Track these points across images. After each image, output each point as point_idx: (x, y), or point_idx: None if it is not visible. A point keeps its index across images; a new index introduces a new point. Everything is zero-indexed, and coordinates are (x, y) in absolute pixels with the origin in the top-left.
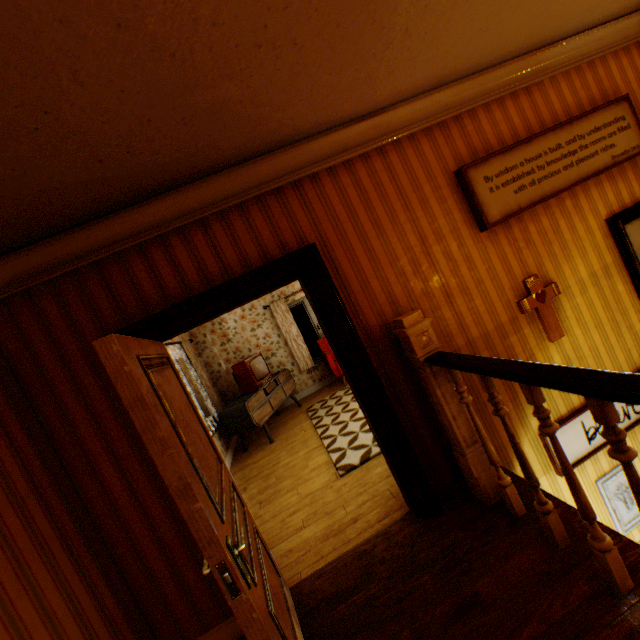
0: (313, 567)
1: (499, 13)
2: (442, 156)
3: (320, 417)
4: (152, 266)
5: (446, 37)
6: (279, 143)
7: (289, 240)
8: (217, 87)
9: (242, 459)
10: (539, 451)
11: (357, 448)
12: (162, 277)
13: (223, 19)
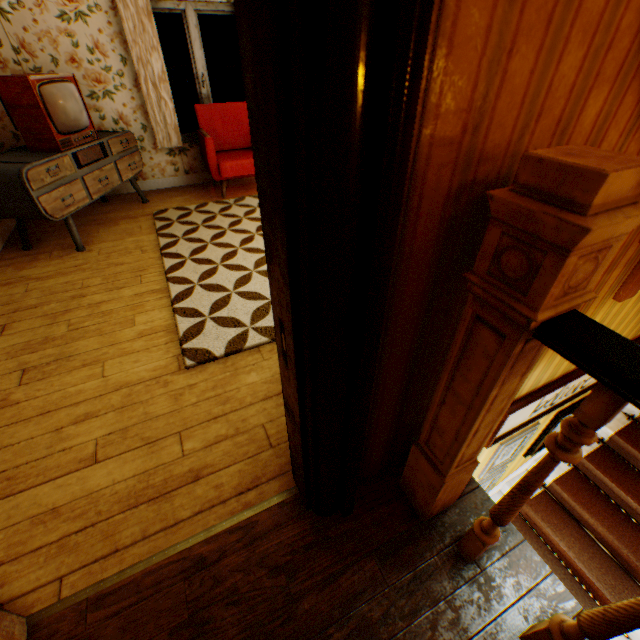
0: (92, 574)
1: None
2: None
3: (174, 237)
4: None
5: None
6: None
7: None
8: None
9: (17, 263)
10: None
11: (225, 323)
12: None
13: None
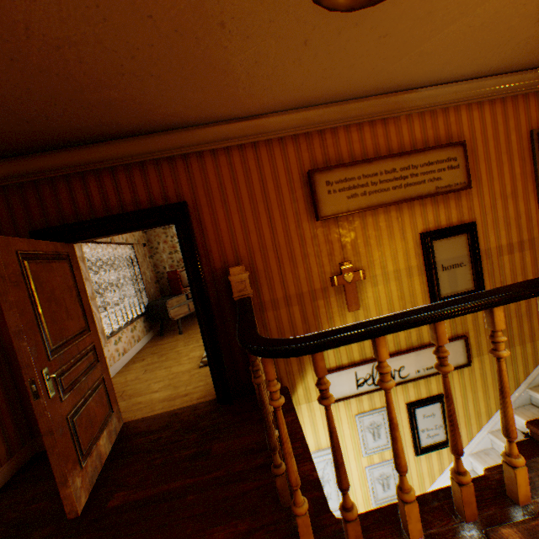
0: (144, 415)
1: (334, 69)
2: (302, 158)
3: None
4: (72, 192)
5: (291, 79)
6: (173, 126)
7: (171, 195)
8: (101, 92)
9: (156, 340)
10: None
11: None
12: (78, 201)
13: (87, 61)
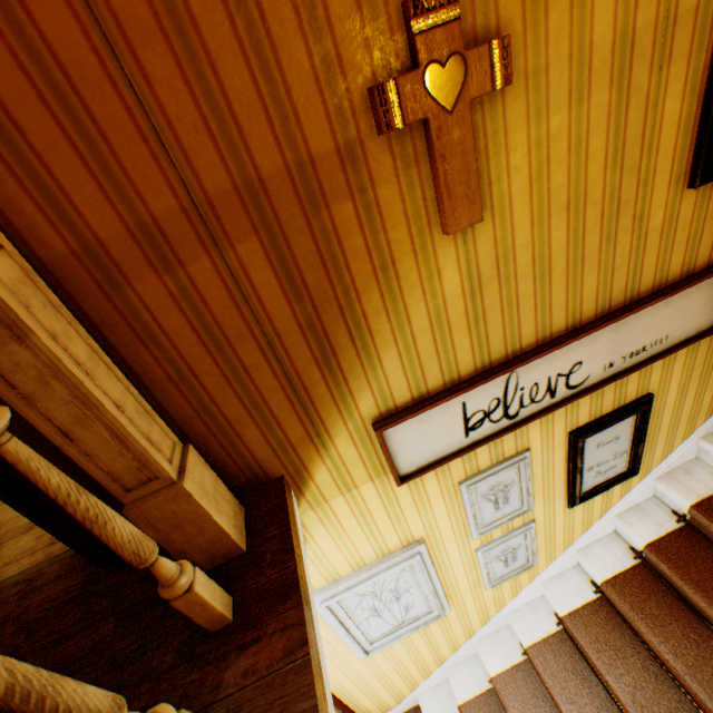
0: None
1: None
2: None
3: None
4: None
5: None
6: None
7: None
8: None
9: None
10: (369, 449)
11: None
12: None
13: None
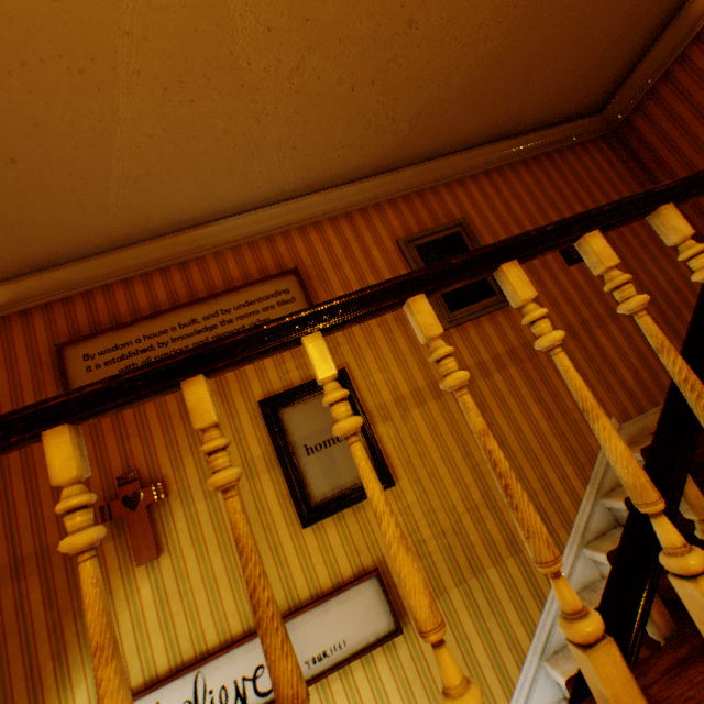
0: None
1: (5, 212)
2: (58, 331)
3: None
4: None
5: None
6: None
7: None
8: None
9: None
10: None
11: None
12: None
13: None
